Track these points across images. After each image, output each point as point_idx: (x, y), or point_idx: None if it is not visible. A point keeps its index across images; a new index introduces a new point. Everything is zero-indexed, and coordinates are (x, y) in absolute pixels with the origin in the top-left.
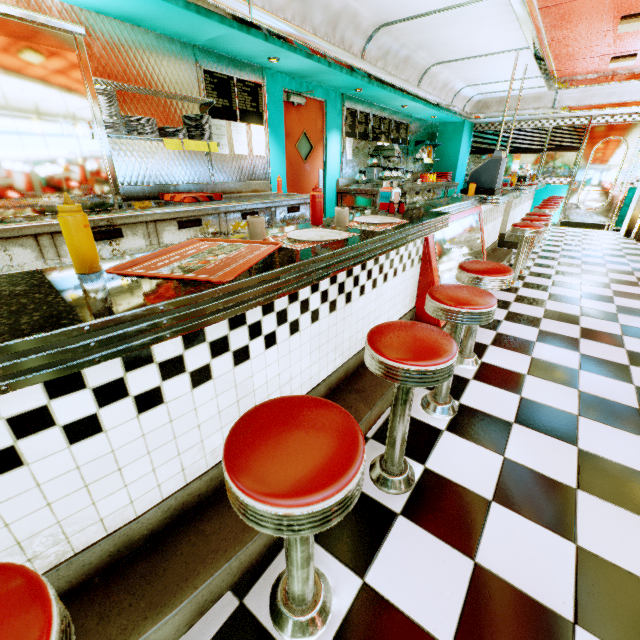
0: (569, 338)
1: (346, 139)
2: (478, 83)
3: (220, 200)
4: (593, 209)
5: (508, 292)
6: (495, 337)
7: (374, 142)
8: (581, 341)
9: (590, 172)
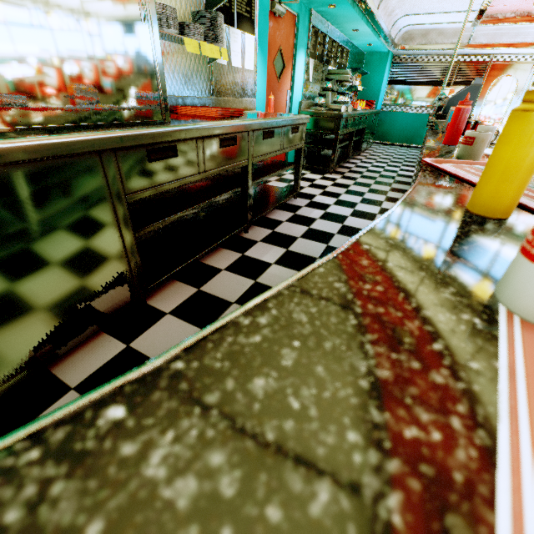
0: None
1: (309, 60)
2: (417, 13)
3: (241, 116)
4: None
5: None
6: None
7: (326, 65)
8: None
9: (486, 105)
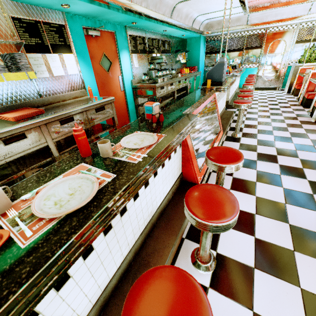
0: (274, 175)
1: (132, 55)
2: (205, 13)
3: (42, 114)
4: (270, 79)
5: (235, 142)
6: (232, 182)
7: (150, 54)
8: (282, 177)
9: (268, 59)
